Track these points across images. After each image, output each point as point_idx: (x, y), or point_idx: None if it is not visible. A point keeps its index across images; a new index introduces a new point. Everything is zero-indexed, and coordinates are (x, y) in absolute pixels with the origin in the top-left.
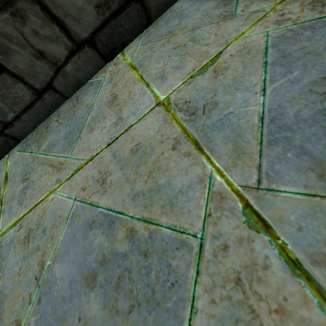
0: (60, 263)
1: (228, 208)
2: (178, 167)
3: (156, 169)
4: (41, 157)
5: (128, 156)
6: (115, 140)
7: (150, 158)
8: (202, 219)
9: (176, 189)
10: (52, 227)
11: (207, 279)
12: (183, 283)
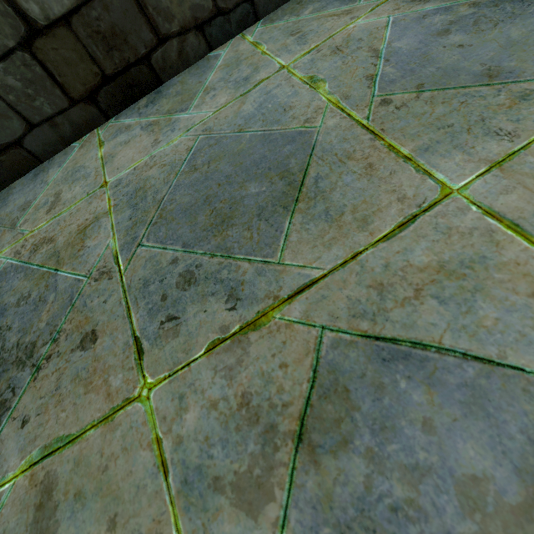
0: (398, 41)
1: None
2: None
3: None
4: (308, 18)
5: None
6: None
7: None
8: None
9: None
10: (370, 35)
11: None
12: None
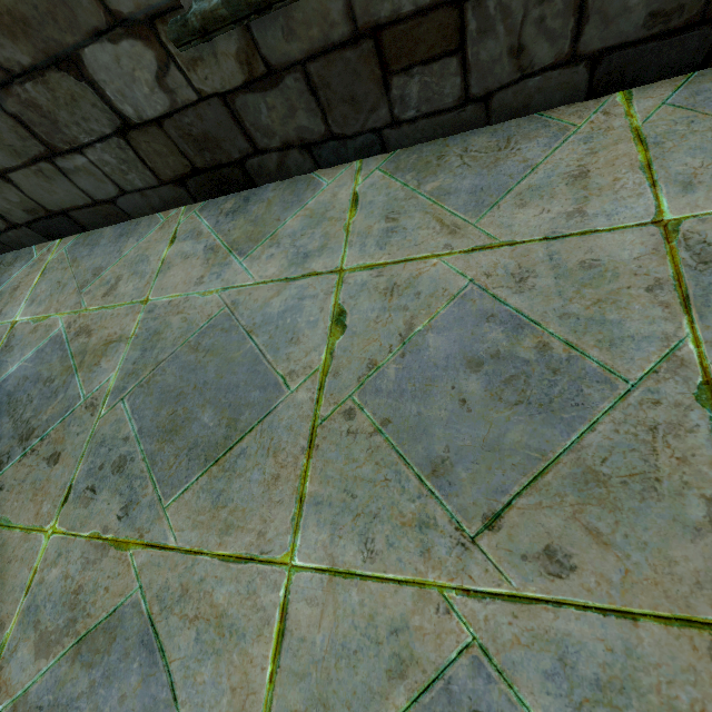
0: None
1: None
2: None
3: None
4: None
5: None
6: None
7: None
8: None
9: None
10: None
11: None
12: None
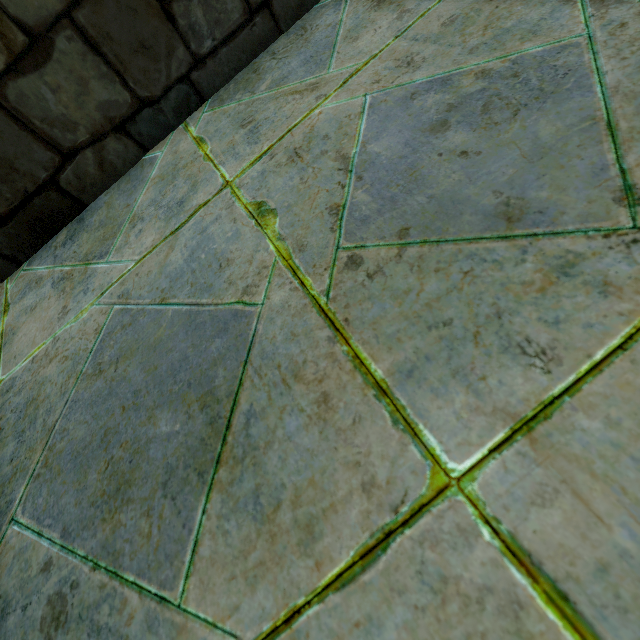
0: (376, 142)
1: (614, 2)
2: (528, 7)
3: (493, 21)
4: (264, 96)
5: (439, 31)
6: (408, 29)
7: (479, 18)
8: (583, 23)
9: (534, 21)
10: (340, 129)
11: (609, 51)
12: (578, 67)
